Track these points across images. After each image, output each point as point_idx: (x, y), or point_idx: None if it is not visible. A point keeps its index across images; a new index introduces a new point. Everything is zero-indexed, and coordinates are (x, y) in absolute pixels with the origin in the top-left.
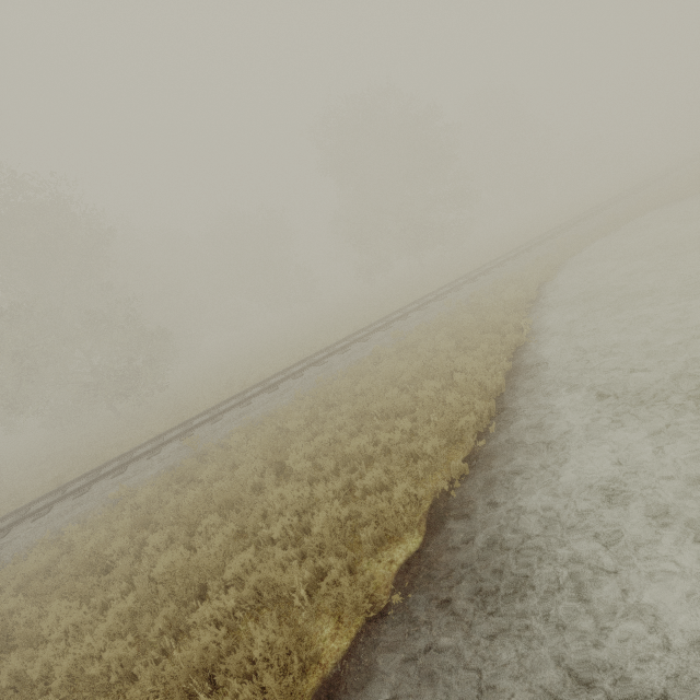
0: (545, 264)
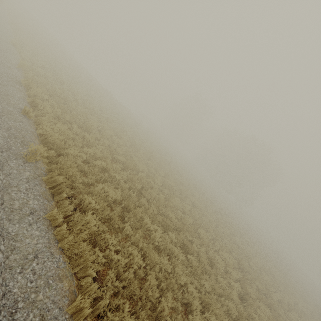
0: None
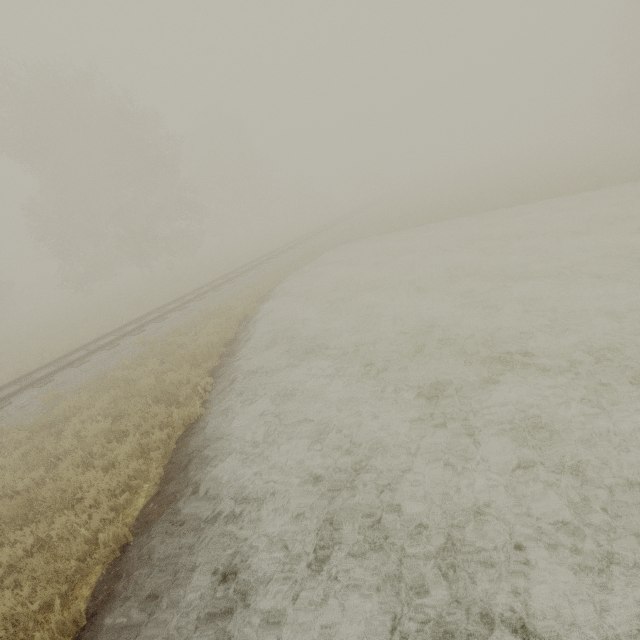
0: (253, 292)
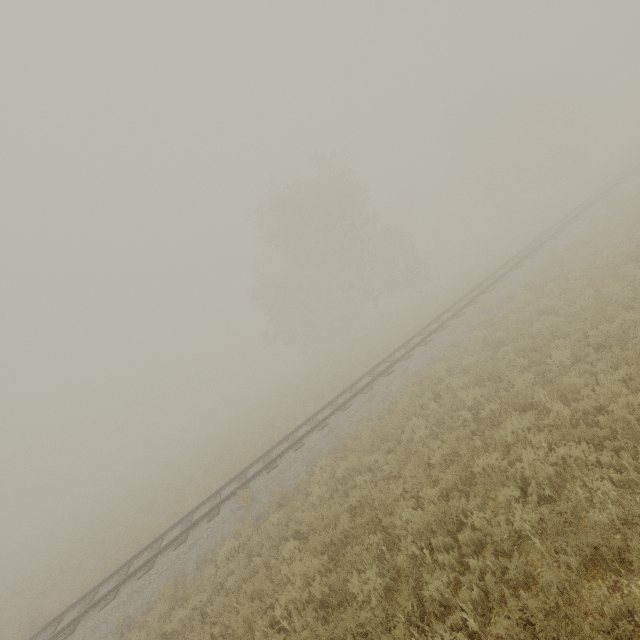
0: None
